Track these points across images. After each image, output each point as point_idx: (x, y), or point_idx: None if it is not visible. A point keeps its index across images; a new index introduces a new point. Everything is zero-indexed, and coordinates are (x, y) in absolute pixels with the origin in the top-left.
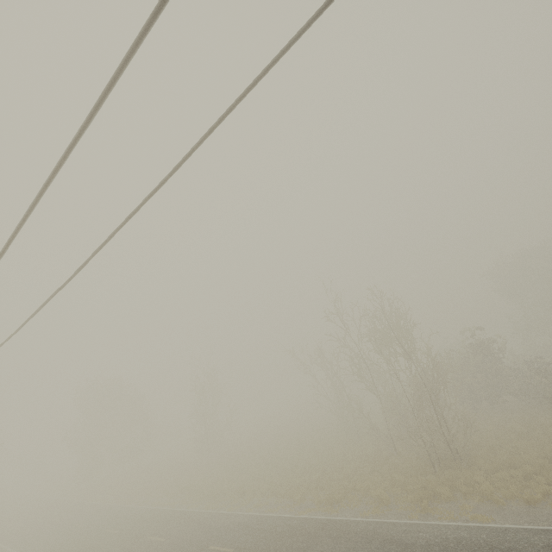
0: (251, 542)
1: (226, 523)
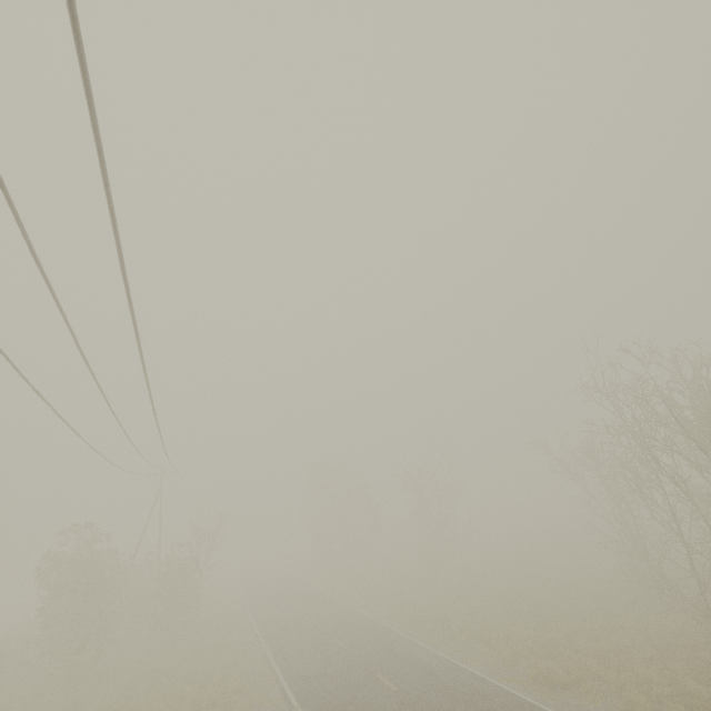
0: (420, 688)
1: (409, 655)
